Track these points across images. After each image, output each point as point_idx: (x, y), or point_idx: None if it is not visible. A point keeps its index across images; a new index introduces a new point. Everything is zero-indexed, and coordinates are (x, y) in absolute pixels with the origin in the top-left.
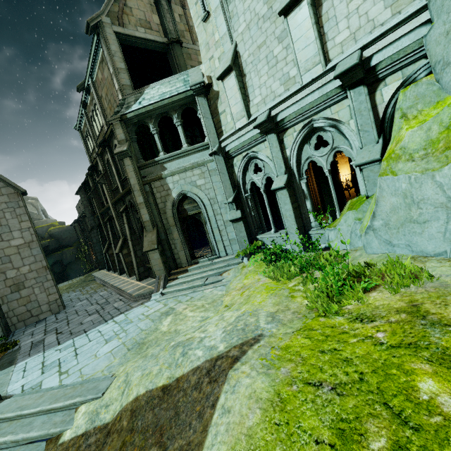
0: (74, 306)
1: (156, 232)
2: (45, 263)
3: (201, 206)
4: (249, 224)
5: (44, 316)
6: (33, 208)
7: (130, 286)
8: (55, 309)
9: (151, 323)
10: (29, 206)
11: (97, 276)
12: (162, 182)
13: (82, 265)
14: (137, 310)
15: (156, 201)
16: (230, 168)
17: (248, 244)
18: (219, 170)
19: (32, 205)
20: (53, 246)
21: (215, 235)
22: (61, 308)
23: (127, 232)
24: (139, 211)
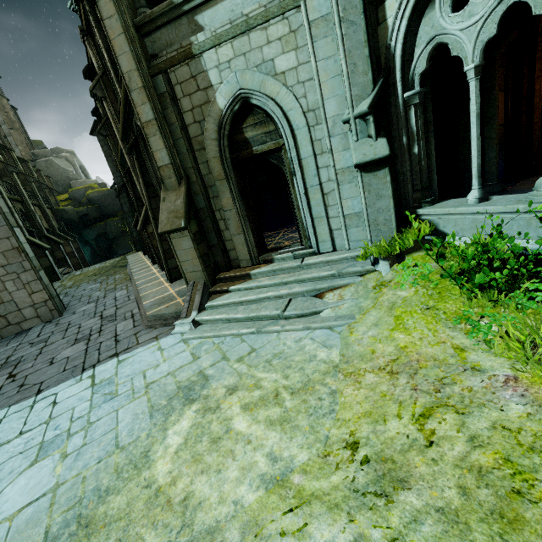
0: (73, 313)
1: (185, 191)
2: (16, 243)
3: (283, 132)
4: (399, 179)
5: (29, 324)
6: (68, 165)
7: (153, 291)
8: (46, 315)
9: (146, 419)
10: (63, 161)
11: (129, 261)
12: (193, 68)
13: (129, 241)
14: (140, 355)
15: (182, 120)
16: (373, 7)
17: (394, 228)
18: (340, 13)
19: (67, 160)
20: (94, 216)
21: (312, 203)
22: (56, 313)
23: (143, 194)
24: (148, 141)
